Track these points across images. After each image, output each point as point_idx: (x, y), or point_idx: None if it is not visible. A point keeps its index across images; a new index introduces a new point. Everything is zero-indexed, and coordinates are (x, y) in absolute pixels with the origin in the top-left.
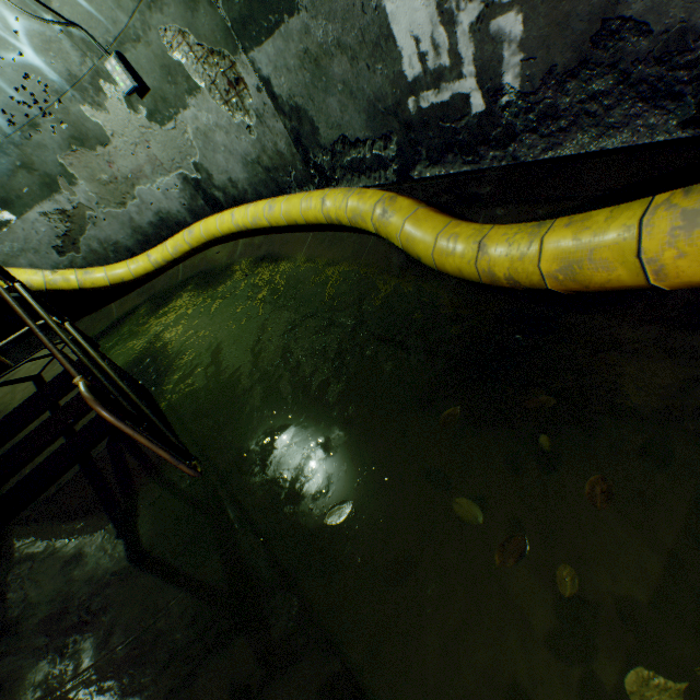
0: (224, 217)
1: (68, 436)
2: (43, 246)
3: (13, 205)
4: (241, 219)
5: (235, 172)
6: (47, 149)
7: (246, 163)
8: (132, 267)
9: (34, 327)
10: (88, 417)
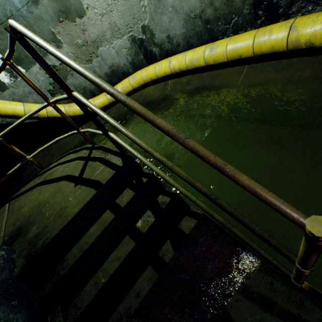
0: (162, 64)
1: (132, 242)
2: (41, 90)
3: (23, 62)
4: (177, 63)
5: (174, 29)
6: (43, 21)
7: (187, 19)
8: (96, 102)
9: (172, 130)
10: (143, 220)
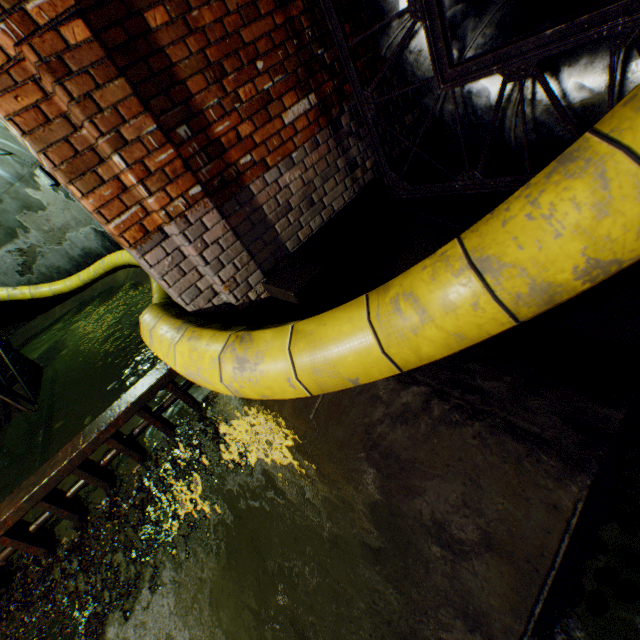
0: (119, 255)
1: None
2: (10, 271)
3: None
4: (125, 258)
5: None
6: (10, 212)
7: None
8: (69, 283)
9: None
10: None
